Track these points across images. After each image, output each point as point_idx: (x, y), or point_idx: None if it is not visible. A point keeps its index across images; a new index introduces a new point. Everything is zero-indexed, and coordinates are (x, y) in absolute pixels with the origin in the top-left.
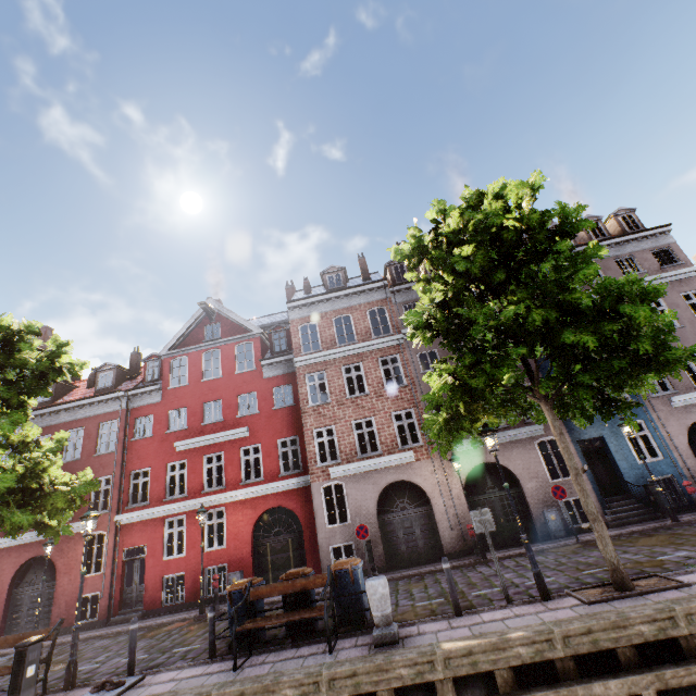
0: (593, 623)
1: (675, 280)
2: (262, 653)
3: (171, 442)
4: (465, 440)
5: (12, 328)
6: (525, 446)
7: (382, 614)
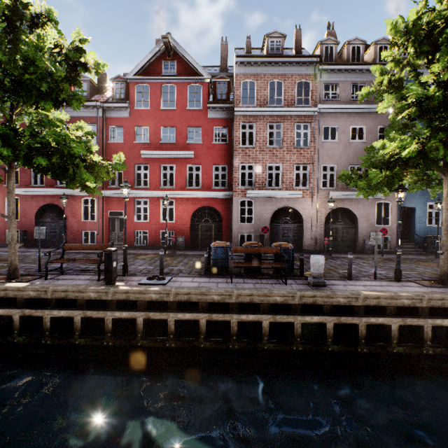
0: (446, 296)
1: None
2: (237, 278)
3: (137, 150)
4: (336, 192)
5: (29, 10)
6: (370, 203)
7: (319, 273)
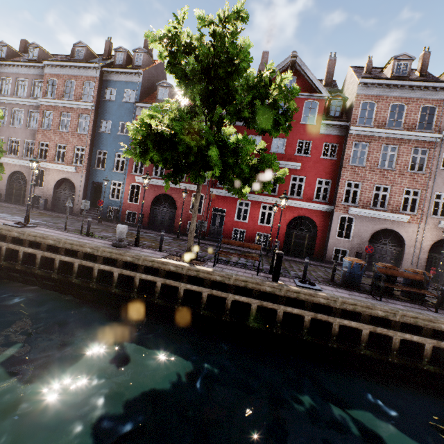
0: None
1: None
2: (376, 296)
3: None
4: None
5: None
6: None
7: None
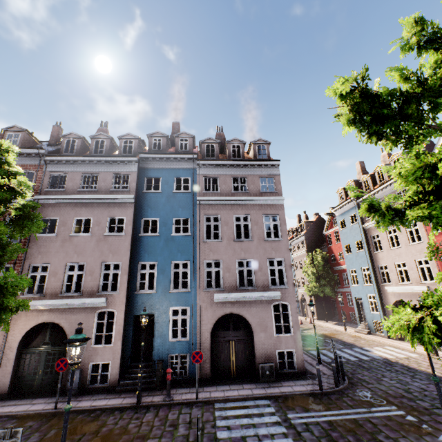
0: None
1: (265, 203)
2: None
3: None
4: (38, 301)
5: None
6: (87, 313)
7: None
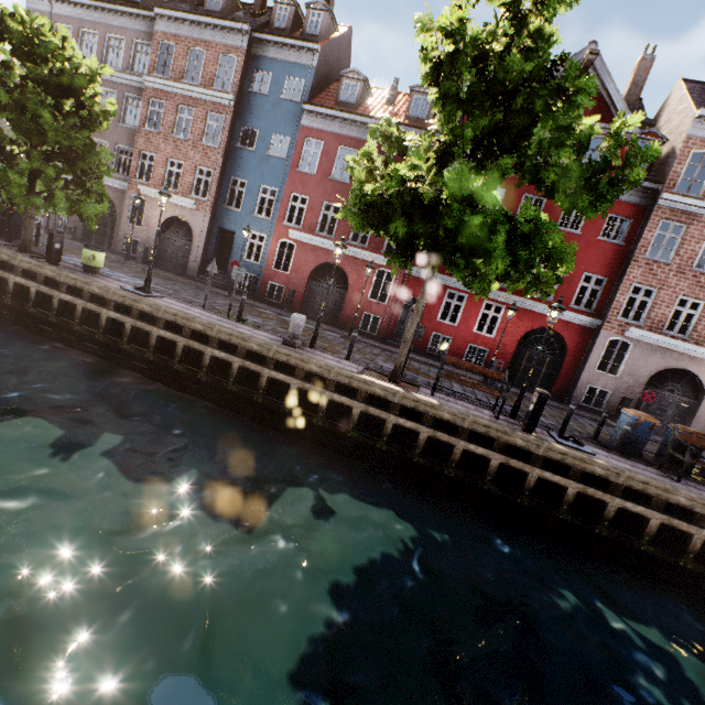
0: None
1: None
2: (667, 472)
3: None
4: None
5: None
6: None
7: None
